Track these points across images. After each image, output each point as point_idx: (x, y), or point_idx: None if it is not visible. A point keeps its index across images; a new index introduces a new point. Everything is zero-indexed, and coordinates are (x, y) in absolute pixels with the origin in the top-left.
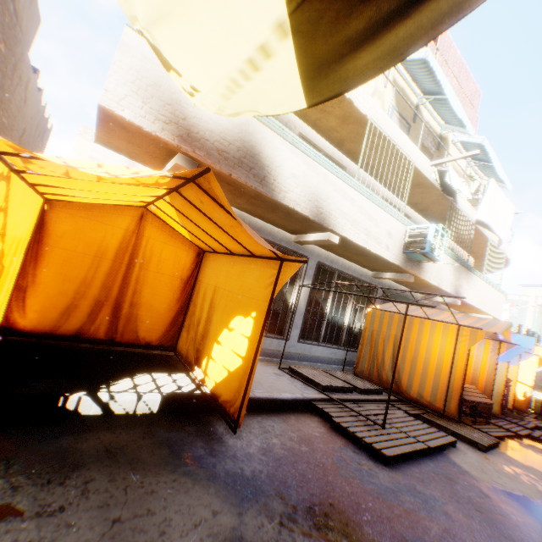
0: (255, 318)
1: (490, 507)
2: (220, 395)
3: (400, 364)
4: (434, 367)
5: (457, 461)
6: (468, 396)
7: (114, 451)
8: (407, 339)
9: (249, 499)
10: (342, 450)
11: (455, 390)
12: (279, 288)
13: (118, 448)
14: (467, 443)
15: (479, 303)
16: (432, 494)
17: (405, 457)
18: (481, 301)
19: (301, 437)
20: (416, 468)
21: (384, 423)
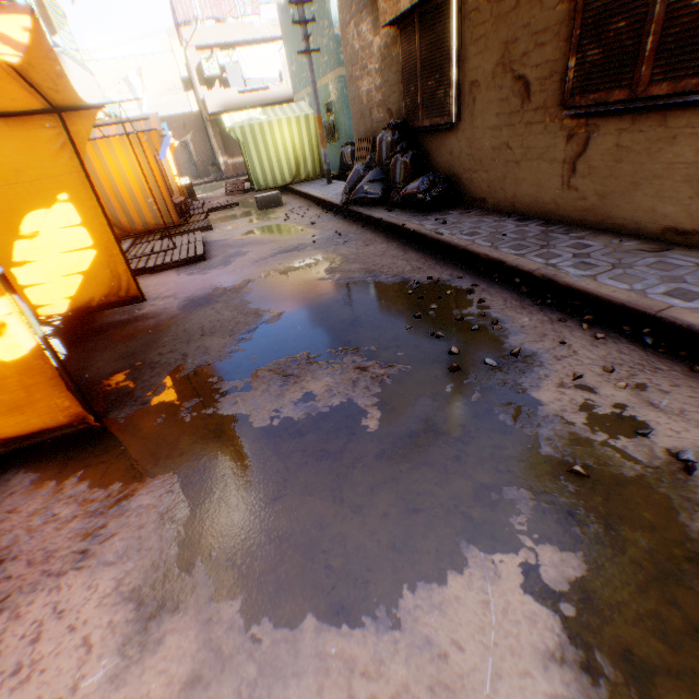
0: (73, 200)
1: (251, 241)
2: (93, 300)
3: (109, 206)
4: (140, 189)
5: (216, 240)
6: (175, 201)
7: (129, 355)
8: (96, 173)
9: (209, 301)
10: (183, 273)
11: (168, 201)
12: (83, 150)
13: (124, 355)
14: (202, 232)
15: (90, 98)
16: (235, 252)
17: (204, 253)
18: (90, 95)
19: (157, 286)
20: (214, 253)
21: (175, 245)
